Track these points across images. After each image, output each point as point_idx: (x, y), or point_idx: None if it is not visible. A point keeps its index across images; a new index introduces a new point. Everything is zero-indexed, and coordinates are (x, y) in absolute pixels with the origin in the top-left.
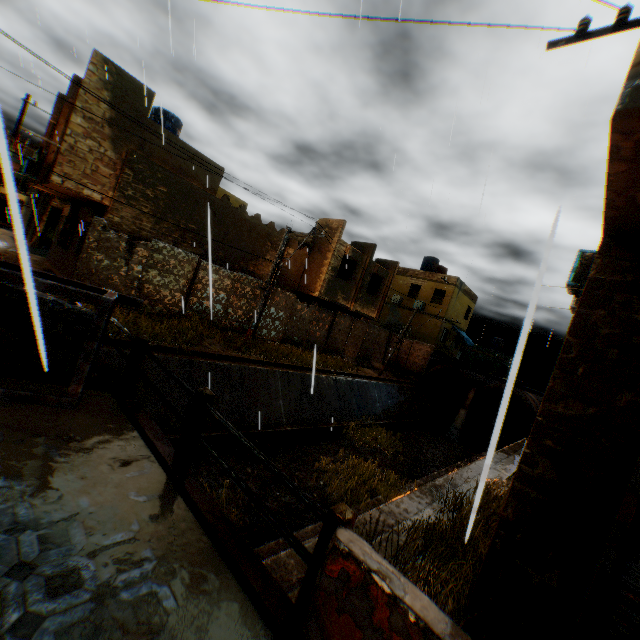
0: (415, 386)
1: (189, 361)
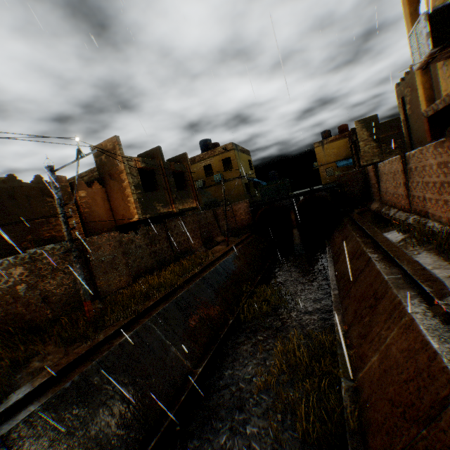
0: (254, 235)
1: (3, 438)
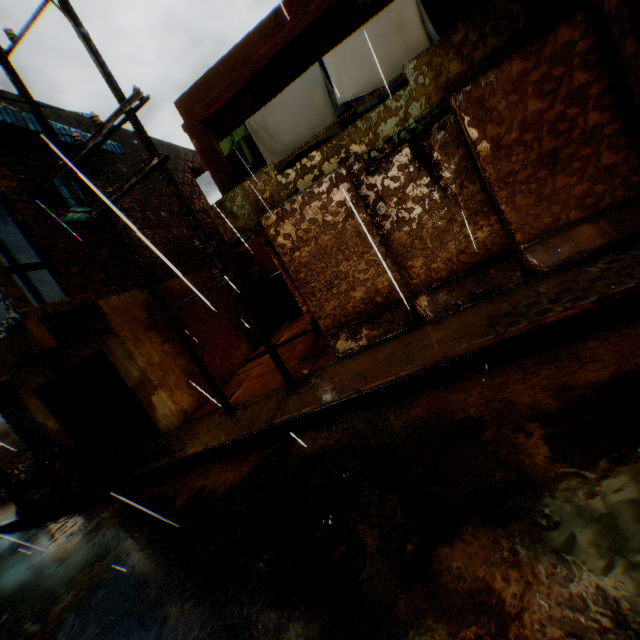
0: None
1: None
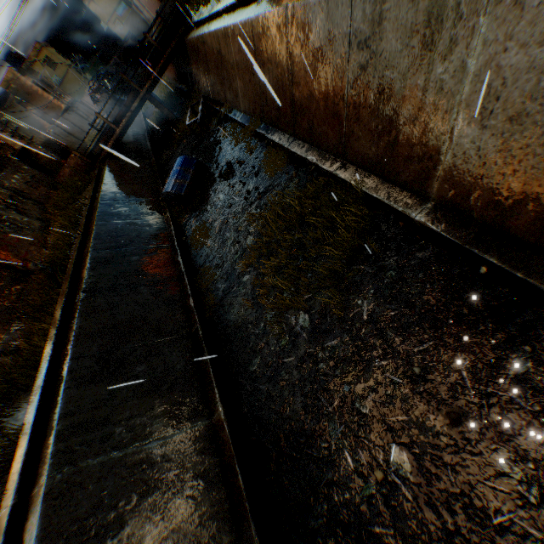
0: None
1: None
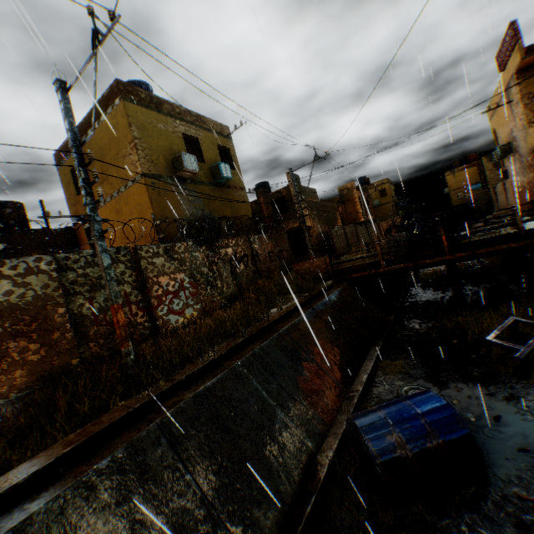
0: None
1: None
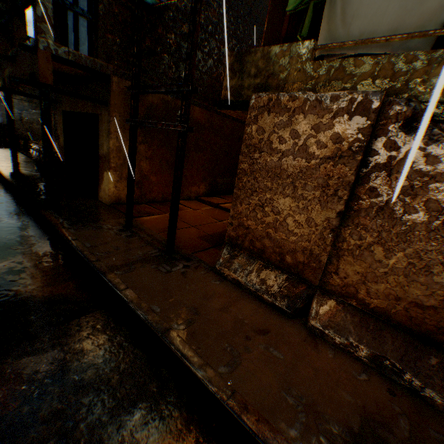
0: None
1: None
